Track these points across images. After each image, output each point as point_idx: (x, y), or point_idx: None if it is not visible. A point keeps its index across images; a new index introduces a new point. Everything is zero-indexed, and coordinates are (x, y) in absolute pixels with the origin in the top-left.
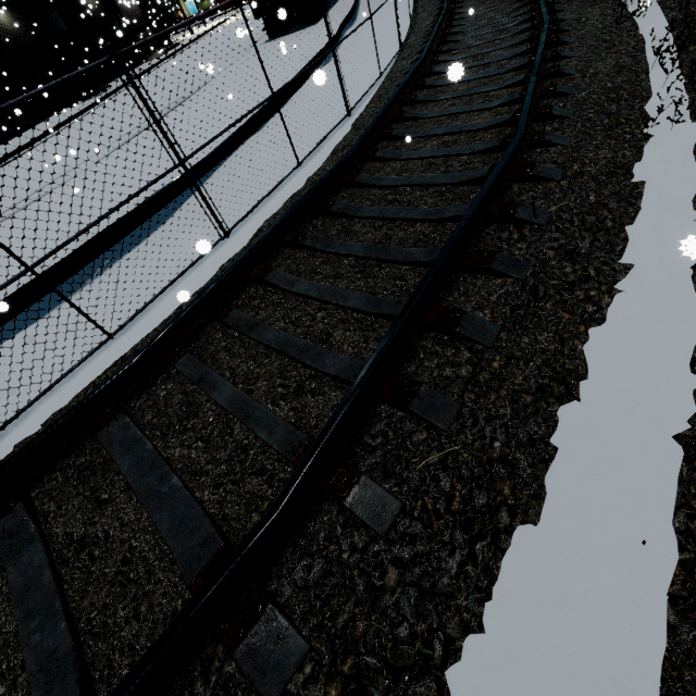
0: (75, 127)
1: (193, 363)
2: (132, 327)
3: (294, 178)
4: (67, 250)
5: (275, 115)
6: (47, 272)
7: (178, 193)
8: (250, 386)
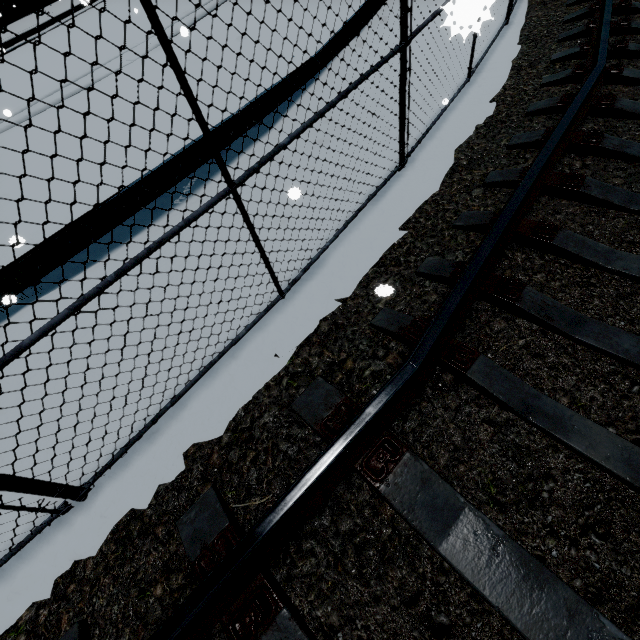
0: (91, 15)
1: (499, 374)
2: (306, 284)
3: (467, 97)
4: (157, 159)
5: (374, 18)
6: (135, 185)
7: (280, 100)
8: (635, 435)
